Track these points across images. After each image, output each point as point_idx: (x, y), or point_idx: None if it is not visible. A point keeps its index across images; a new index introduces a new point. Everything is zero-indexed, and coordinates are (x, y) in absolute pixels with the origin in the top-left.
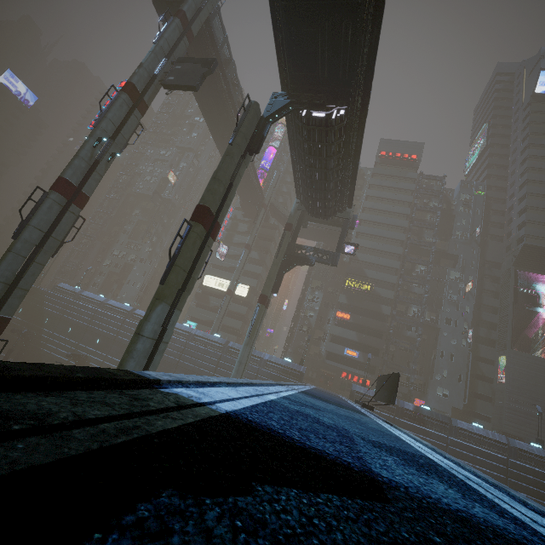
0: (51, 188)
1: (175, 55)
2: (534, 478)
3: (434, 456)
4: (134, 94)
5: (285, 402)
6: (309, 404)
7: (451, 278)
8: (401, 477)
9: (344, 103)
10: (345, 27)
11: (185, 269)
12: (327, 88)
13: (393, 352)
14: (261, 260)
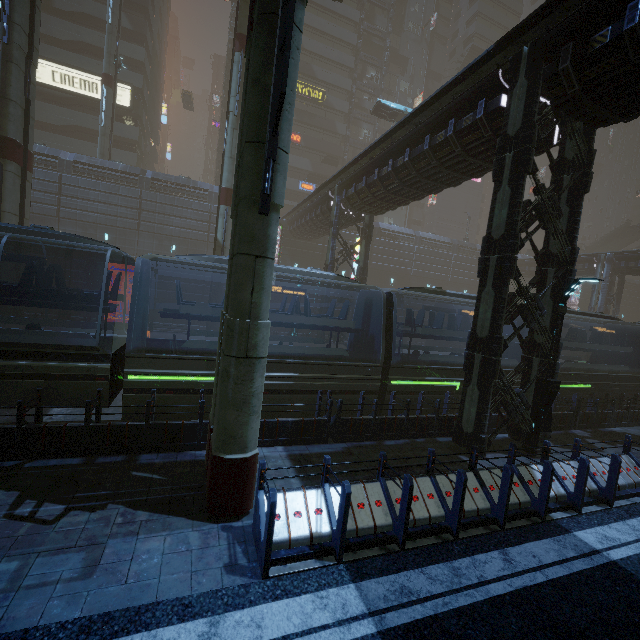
0: None
1: None
2: (466, 264)
3: None
4: None
5: None
6: None
7: (401, 91)
8: None
9: None
10: None
11: None
12: None
13: None
14: (136, 32)
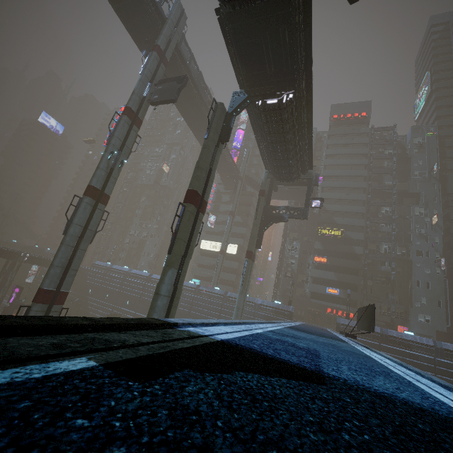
0: (84, 194)
1: (157, 79)
2: None
3: (395, 368)
4: (131, 115)
5: (269, 334)
6: (291, 335)
7: (416, 214)
8: (346, 375)
9: (291, 88)
10: (282, 31)
11: (184, 240)
12: (275, 80)
13: (371, 287)
14: (243, 222)
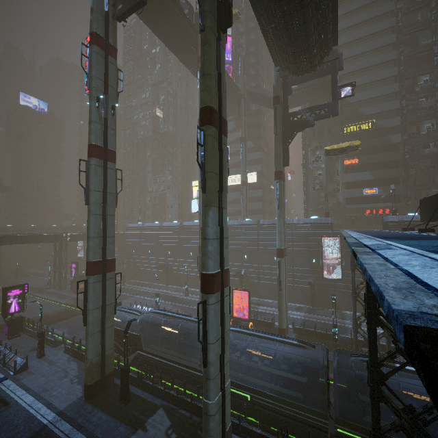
0: (88, 156)
1: None
2: None
3: None
4: (101, 42)
5: None
6: None
7: None
8: None
9: None
10: None
11: (215, 172)
12: None
13: (414, 175)
14: (256, 146)
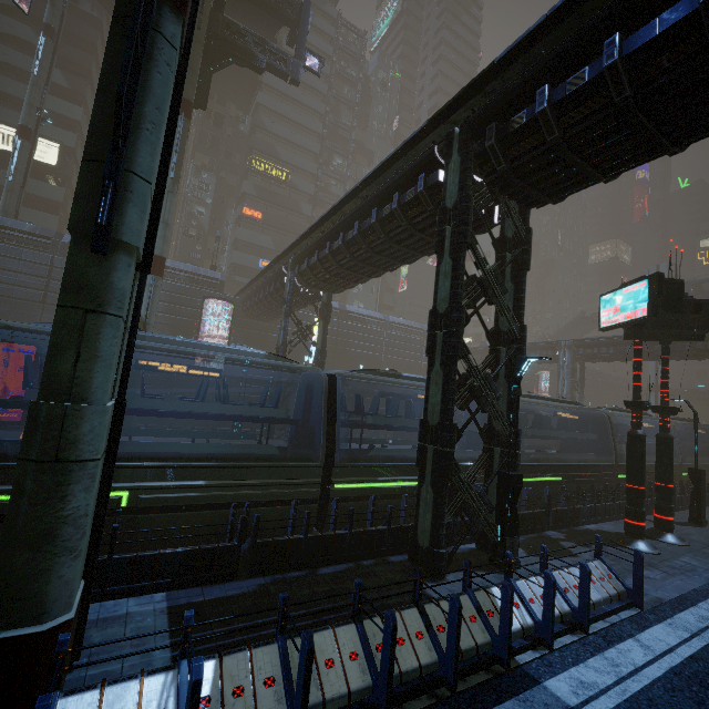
0: None
1: None
2: None
3: None
4: None
5: None
6: None
7: None
8: None
9: None
10: None
11: None
12: None
13: None
14: (74, 91)
